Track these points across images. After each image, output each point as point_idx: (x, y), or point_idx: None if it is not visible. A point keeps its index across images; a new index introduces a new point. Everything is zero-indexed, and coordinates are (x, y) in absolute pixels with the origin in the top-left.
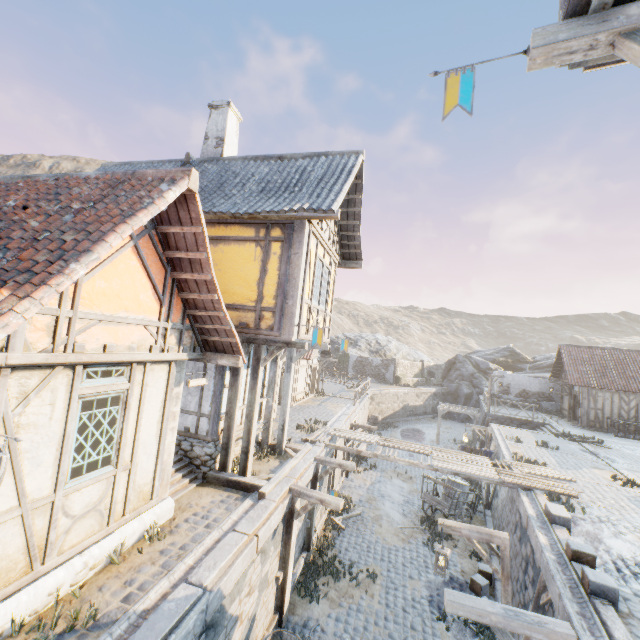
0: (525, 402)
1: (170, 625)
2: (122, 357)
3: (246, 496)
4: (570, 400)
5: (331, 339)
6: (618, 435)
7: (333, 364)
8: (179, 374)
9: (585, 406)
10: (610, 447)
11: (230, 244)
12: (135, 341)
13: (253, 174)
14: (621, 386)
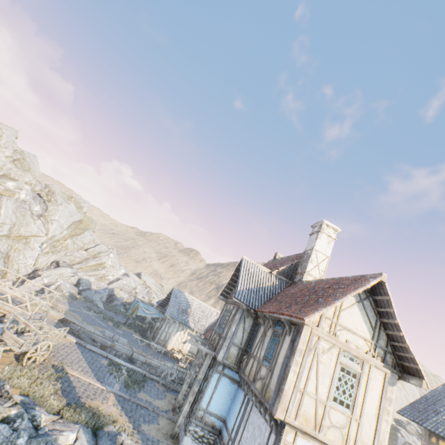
0: None
1: None
2: None
3: None
4: None
5: (399, 420)
6: None
7: None
8: None
9: None
10: None
11: None
12: None
13: None
14: None
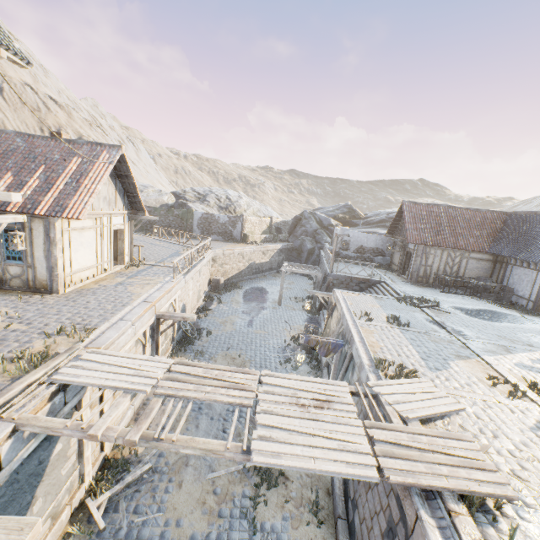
0: (361, 258)
1: None
2: None
3: None
4: (403, 257)
5: (177, 193)
6: (443, 291)
7: (175, 221)
8: None
9: (418, 263)
10: (447, 310)
11: None
12: None
13: None
14: (452, 243)
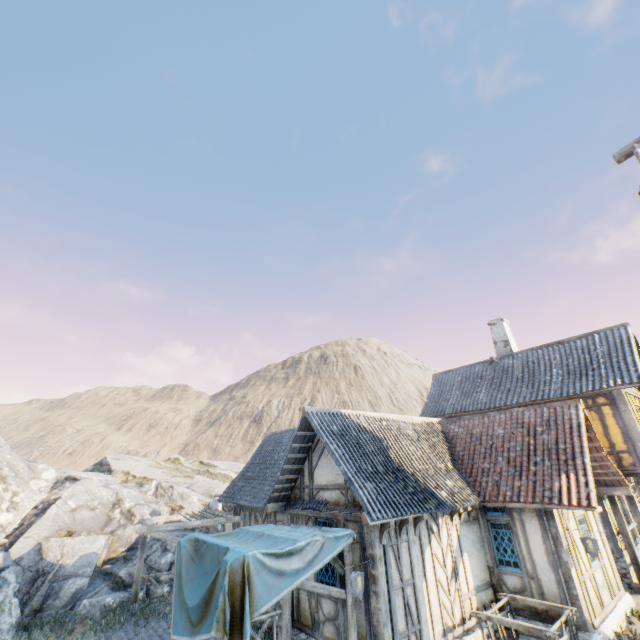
0: None
1: None
2: None
3: None
4: None
5: None
6: None
7: None
8: None
9: None
10: None
11: None
12: None
13: (550, 361)
14: None
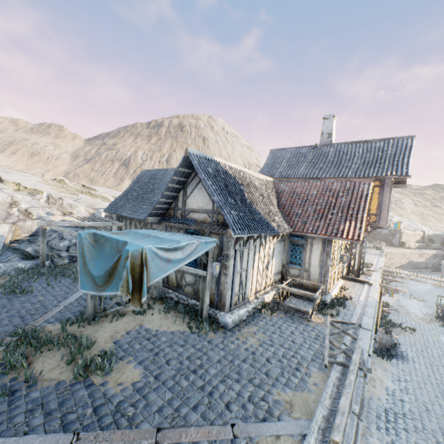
0: None
1: (375, 303)
2: None
3: (362, 284)
4: None
5: None
6: None
7: None
8: None
9: None
10: None
11: None
12: None
13: (355, 153)
14: None
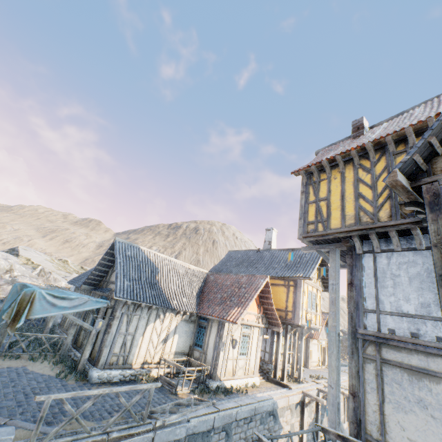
0: None
1: (265, 398)
2: (250, 323)
3: (284, 388)
4: None
5: (343, 330)
6: None
7: (344, 350)
8: (261, 332)
9: None
10: None
11: (275, 286)
12: (252, 319)
13: (282, 258)
14: None
